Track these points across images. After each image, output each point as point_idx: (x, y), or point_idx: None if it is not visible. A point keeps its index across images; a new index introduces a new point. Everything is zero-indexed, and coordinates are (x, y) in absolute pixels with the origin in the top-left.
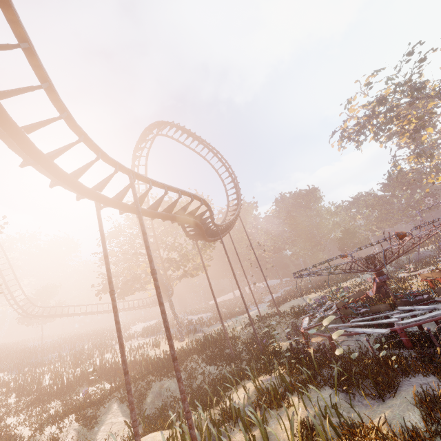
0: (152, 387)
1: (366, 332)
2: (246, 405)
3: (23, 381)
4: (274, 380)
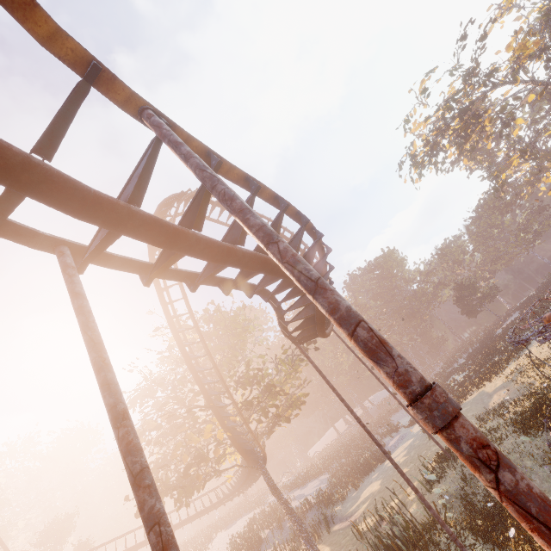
0: None
1: None
2: None
3: None
4: None
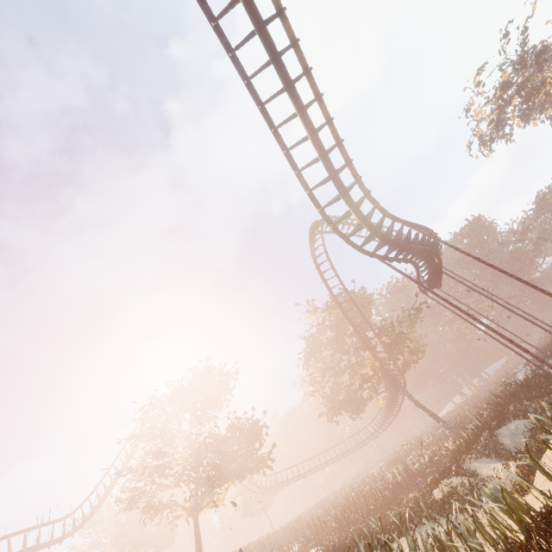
0: (499, 433)
1: None
2: None
3: (335, 515)
4: None
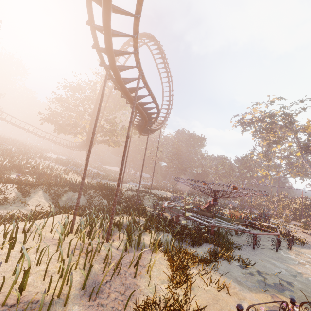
0: (68, 194)
1: (198, 220)
2: (124, 224)
3: None
4: (142, 221)
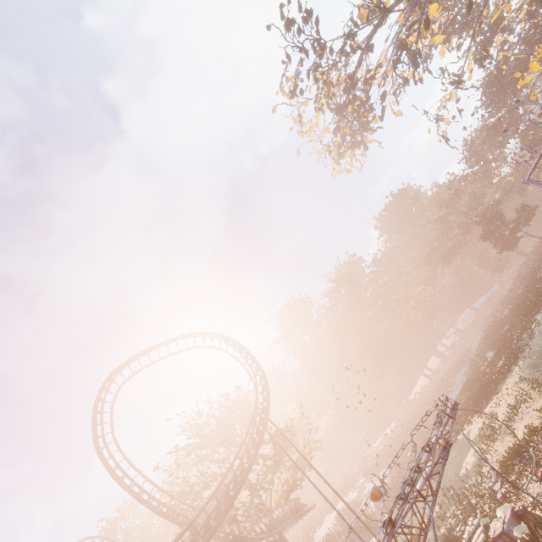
0: None
1: None
2: None
3: None
4: None
